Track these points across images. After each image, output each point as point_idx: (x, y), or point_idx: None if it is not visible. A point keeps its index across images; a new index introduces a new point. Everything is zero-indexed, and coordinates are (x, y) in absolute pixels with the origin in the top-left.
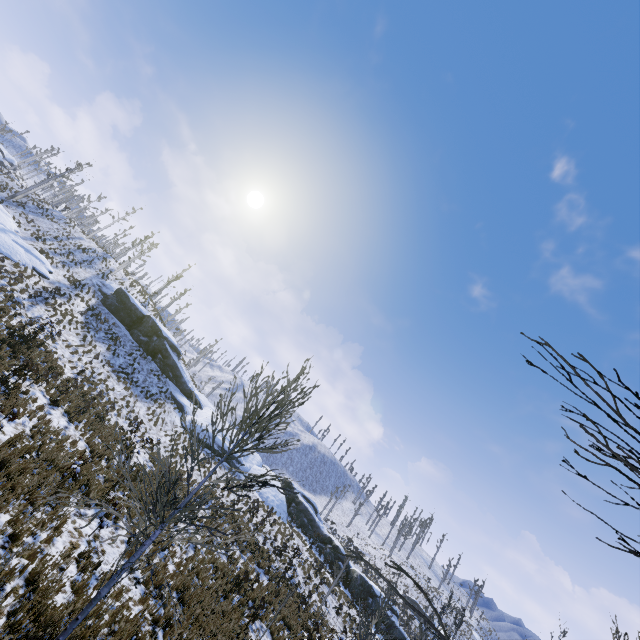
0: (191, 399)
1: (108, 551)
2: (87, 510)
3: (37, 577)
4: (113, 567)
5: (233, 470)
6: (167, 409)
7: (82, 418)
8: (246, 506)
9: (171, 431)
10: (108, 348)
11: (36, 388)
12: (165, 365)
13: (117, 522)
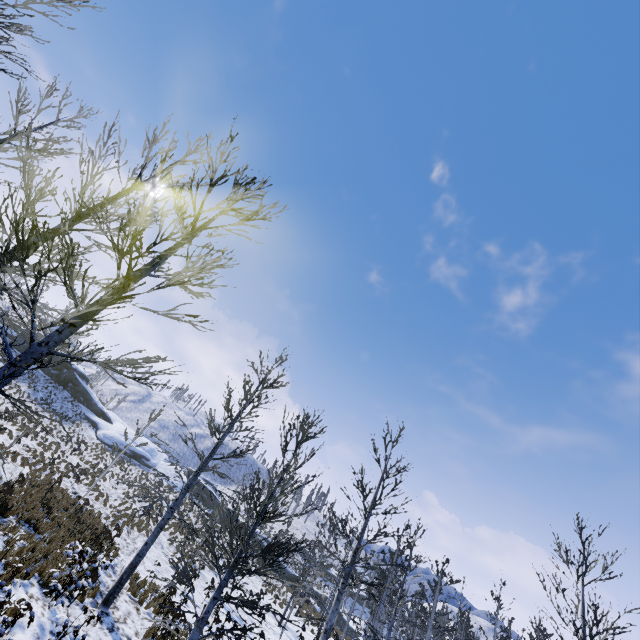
0: (102, 417)
1: (80, 493)
2: (64, 479)
3: (64, 491)
4: (85, 497)
5: (143, 466)
6: (84, 427)
7: (37, 439)
8: (154, 486)
9: (90, 443)
10: (29, 386)
11: (6, 424)
12: (76, 392)
13: (79, 485)
